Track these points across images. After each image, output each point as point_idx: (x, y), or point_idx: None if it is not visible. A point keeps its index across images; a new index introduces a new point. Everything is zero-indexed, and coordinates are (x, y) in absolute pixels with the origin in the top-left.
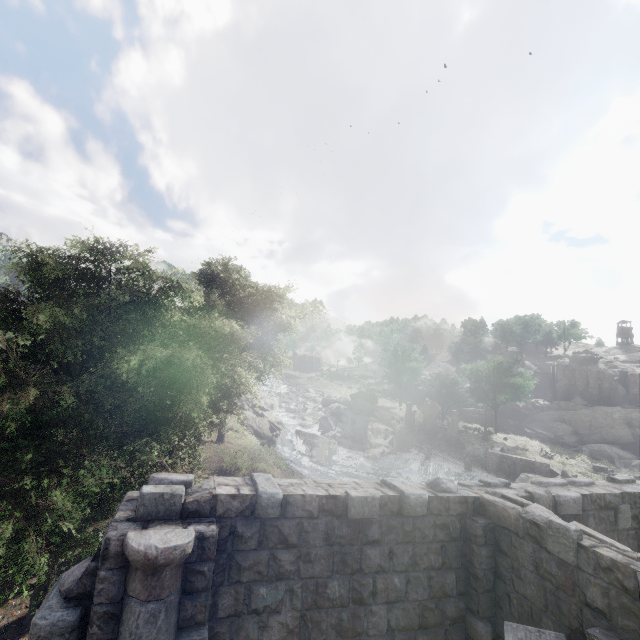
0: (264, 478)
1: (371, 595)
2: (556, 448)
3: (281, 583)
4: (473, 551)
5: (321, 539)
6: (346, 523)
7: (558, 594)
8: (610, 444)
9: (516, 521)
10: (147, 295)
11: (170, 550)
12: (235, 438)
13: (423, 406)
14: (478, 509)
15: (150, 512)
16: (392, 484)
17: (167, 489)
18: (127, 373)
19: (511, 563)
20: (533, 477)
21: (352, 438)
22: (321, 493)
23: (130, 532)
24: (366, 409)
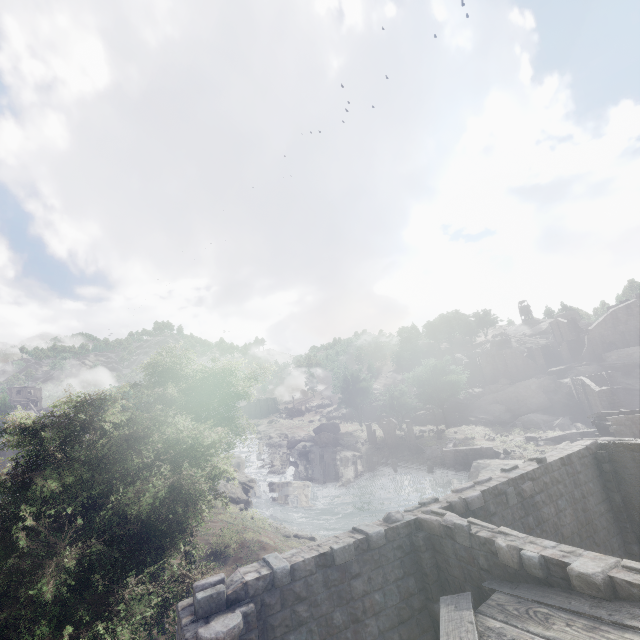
0: (273, 557)
1: (363, 613)
2: (497, 428)
3: (303, 628)
4: (421, 557)
5: (322, 587)
6: (335, 569)
7: (468, 568)
8: (535, 412)
9: (439, 528)
10: (136, 432)
11: (231, 630)
12: (214, 514)
13: (381, 423)
14: (418, 526)
15: (206, 611)
16: (360, 529)
17: (213, 590)
18: (132, 502)
19: (443, 557)
20: (483, 462)
21: (324, 473)
22: (314, 554)
23: (200, 629)
24: (331, 440)
